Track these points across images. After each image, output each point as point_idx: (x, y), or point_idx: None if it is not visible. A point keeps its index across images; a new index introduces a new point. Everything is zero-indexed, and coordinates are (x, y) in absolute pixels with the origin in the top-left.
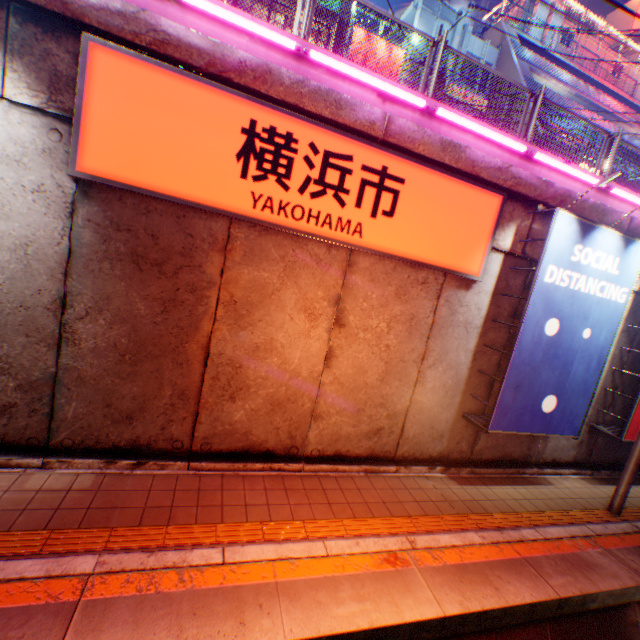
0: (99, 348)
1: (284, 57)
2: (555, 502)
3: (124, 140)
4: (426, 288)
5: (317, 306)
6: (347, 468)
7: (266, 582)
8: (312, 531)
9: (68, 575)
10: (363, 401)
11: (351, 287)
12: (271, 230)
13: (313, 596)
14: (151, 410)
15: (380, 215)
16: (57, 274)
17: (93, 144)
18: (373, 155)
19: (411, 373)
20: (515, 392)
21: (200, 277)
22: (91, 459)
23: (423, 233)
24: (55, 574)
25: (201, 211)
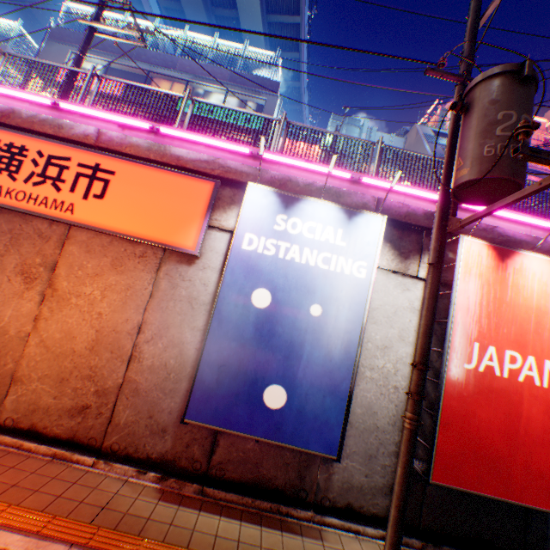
0: None
1: (52, 111)
2: None
3: None
4: (146, 261)
5: (35, 271)
6: (34, 447)
7: None
8: None
9: None
10: (70, 370)
11: (69, 256)
12: (6, 210)
13: None
14: None
15: (93, 197)
16: None
17: None
18: (90, 156)
19: (126, 345)
20: (221, 373)
21: None
22: None
23: (134, 211)
24: None
25: None
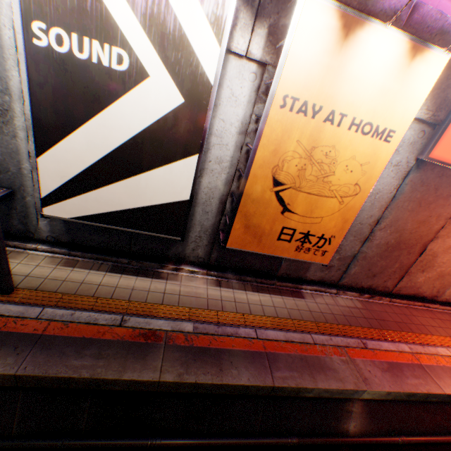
0: (379, 244)
1: None
2: None
3: None
4: None
5: None
6: None
7: None
8: None
9: (404, 351)
10: None
11: None
12: None
13: None
14: (383, 273)
15: None
16: (381, 208)
17: (443, 141)
18: None
19: None
20: None
21: (444, 210)
22: (353, 292)
23: None
24: (400, 350)
25: None
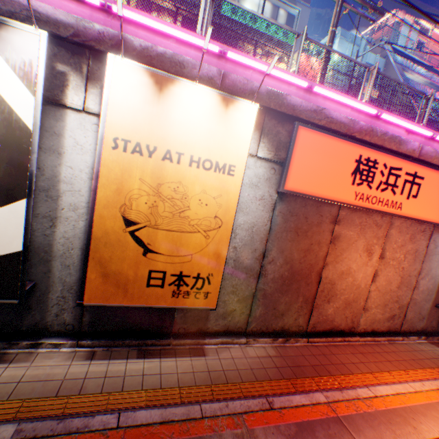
0: (274, 278)
1: (364, 116)
2: None
3: (304, 171)
4: (423, 234)
5: (372, 248)
6: (378, 339)
7: (403, 406)
8: (396, 377)
9: (319, 403)
10: (387, 299)
11: (388, 236)
12: (356, 209)
13: (430, 413)
14: (291, 310)
15: (410, 197)
16: (262, 240)
17: (292, 175)
18: (410, 166)
19: (412, 282)
20: None
21: (322, 237)
22: (265, 338)
23: (428, 205)
24: (314, 402)
25: (327, 202)
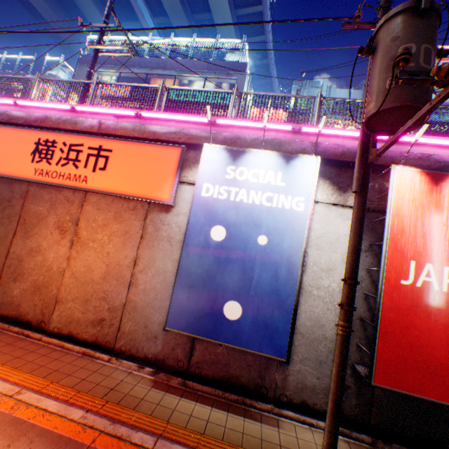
0: None
1: (72, 113)
2: (243, 437)
3: None
4: (137, 213)
5: (66, 225)
6: (71, 347)
7: None
8: None
9: None
10: (91, 293)
11: (87, 213)
12: (47, 186)
13: None
14: None
15: (99, 170)
16: None
17: None
18: (95, 141)
19: (126, 275)
20: (190, 292)
21: (14, 211)
22: None
23: (126, 177)
24: None
25: (20, 181)
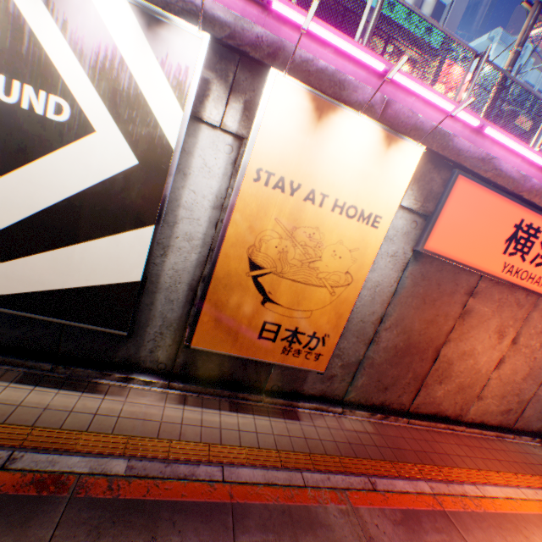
0: (386, 347)
1: (535, 170)
2: None
3: (451, 230)
4: None
5: (505, 330)
6: (486, 432)
7: (514, 512)
8: (507, 480)
9: (423, 492)
10: (507, 391)
11: (528, 319)
12: (499, 282)
13: None
14: (396, 385)
15: None
16: (383, 303)
17: (436, 233)
18: None
19: (541, 376)
20: None
21: (451, 309)
22: (363, 411)
23: None
24: (418, 491)
25: (466, 269)
